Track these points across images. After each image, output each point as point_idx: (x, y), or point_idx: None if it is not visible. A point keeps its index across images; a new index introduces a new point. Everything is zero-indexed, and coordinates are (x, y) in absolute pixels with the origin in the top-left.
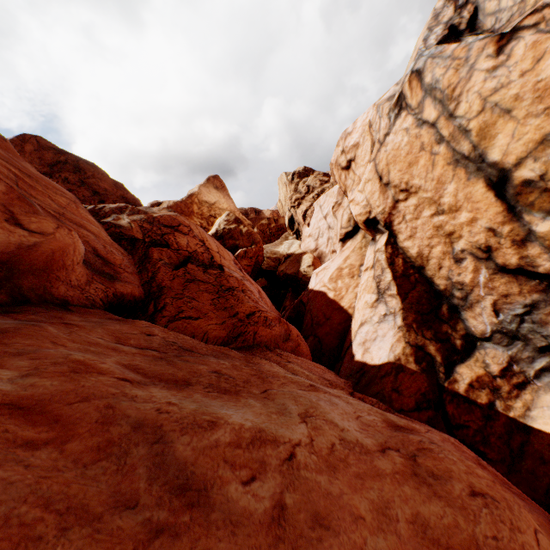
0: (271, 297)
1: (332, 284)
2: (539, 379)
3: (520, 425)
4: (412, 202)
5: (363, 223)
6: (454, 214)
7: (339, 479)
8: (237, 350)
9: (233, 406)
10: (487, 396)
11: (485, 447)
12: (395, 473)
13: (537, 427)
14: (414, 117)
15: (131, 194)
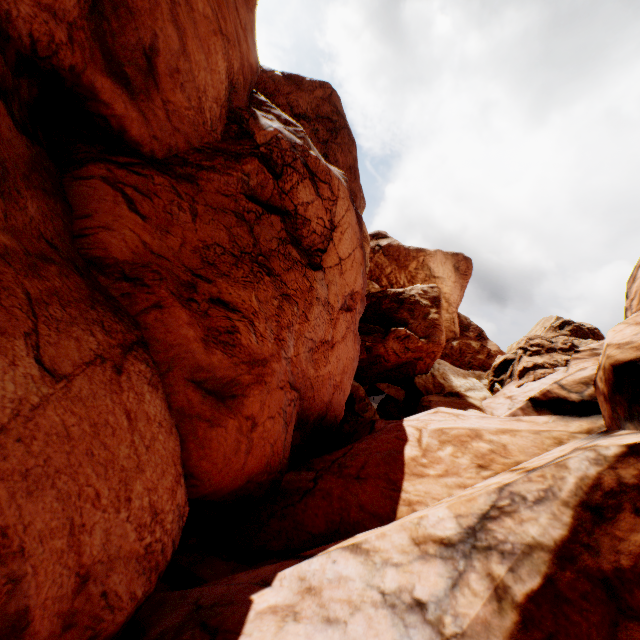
0: (388, 416)
1: (433, 438)
2: None
3: None
4: None
5: (612, 368)
6: None
7: None
8: (86, 283)
9: None
10: None
11: None
12: None
13: None
14: None
15: (357, 188)
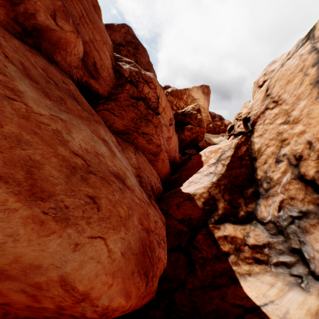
0: None
1: (208, 153)
2: (276, 267)
3: (233, 277)
4: (275, 111)
5: (242, 120)
6: (293, 125)
7: (20, 119)
8: (120, 137)
9: (34, 92)
10: (229, 249)
11: (199, 267)
12: (63, 156)
13: (242, 285)
14: (312, 45)
15: (153, 71)
